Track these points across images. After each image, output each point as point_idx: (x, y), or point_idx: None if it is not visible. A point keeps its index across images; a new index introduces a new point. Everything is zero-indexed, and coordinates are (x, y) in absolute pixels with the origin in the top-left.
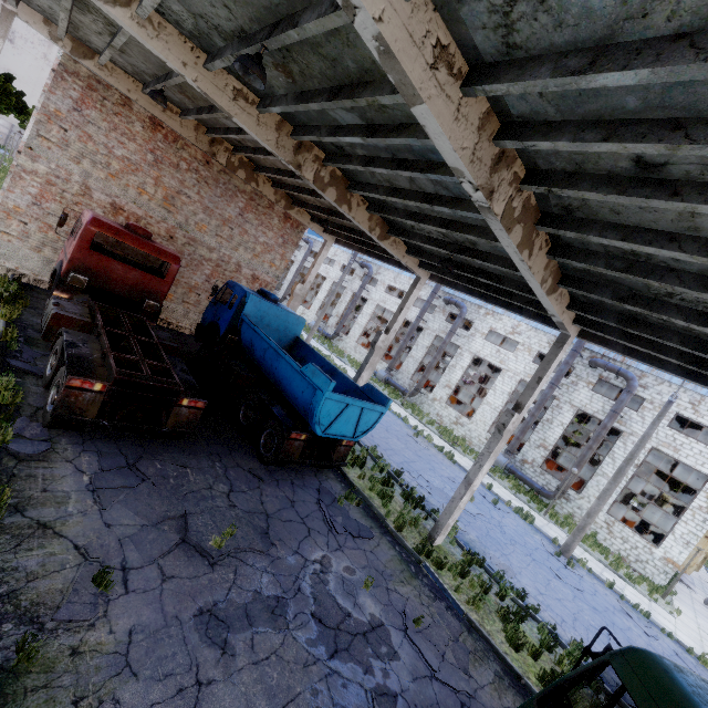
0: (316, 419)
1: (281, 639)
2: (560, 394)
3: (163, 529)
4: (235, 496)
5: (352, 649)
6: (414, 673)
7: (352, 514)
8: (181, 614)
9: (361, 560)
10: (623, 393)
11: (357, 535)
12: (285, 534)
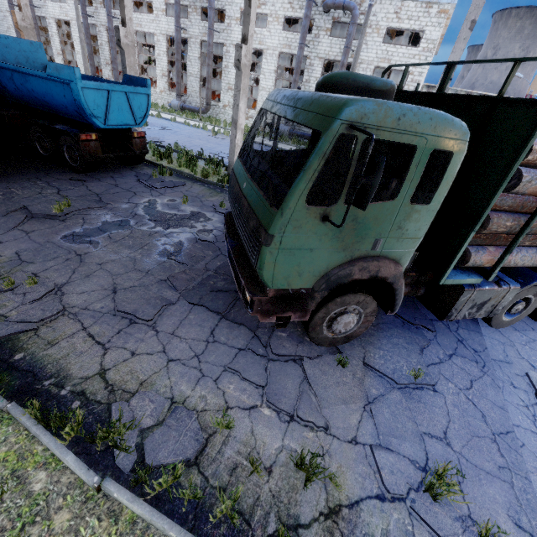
0: (89, 112)
1: (130, 232)
2: (309, 52)
3: (9, 216)
4: (64, 192)
5: (180, 224)
6: (223, 222)
7: (168, 180)
8: (51, 240)
9: (179, 195)
10: (350, 26)
11: (173, 186)
12: (116, 198)
